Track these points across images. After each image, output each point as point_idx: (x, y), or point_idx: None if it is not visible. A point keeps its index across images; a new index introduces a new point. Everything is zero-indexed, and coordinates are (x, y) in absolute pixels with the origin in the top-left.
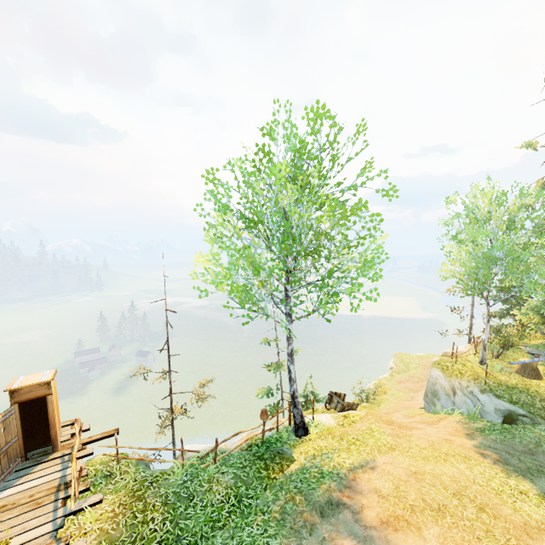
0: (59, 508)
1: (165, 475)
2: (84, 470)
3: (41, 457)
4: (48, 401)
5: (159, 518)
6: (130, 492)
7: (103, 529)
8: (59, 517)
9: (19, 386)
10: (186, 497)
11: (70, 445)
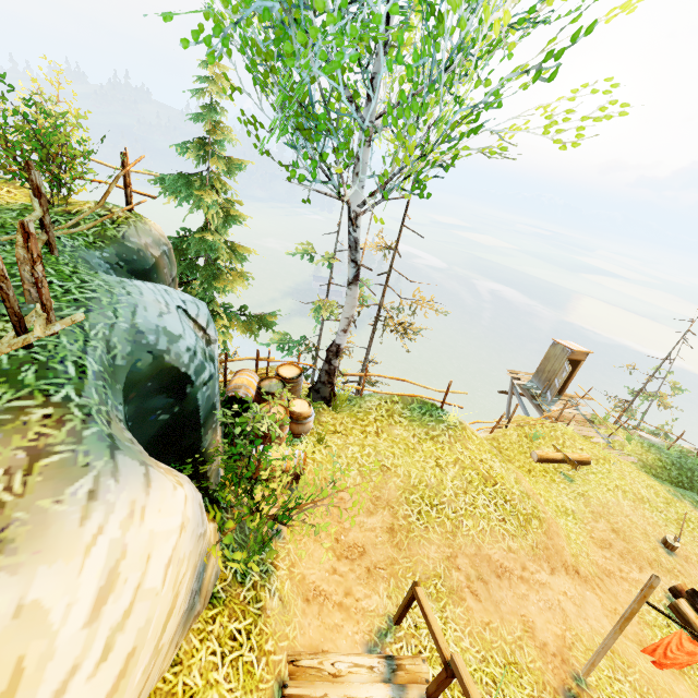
0: (599, 433)
1: (656, 446)
2: (593, 417)
3: (555, 395)
4: (579, 364)
5: (676, 470)
6: (637, 445)
7: (639, 458)
8: (604, 438)
9: (577, 349)
10: (688, 468)
11: (567, 395)
